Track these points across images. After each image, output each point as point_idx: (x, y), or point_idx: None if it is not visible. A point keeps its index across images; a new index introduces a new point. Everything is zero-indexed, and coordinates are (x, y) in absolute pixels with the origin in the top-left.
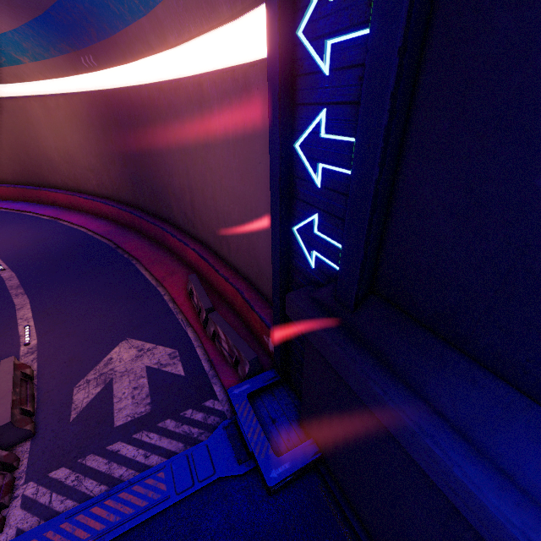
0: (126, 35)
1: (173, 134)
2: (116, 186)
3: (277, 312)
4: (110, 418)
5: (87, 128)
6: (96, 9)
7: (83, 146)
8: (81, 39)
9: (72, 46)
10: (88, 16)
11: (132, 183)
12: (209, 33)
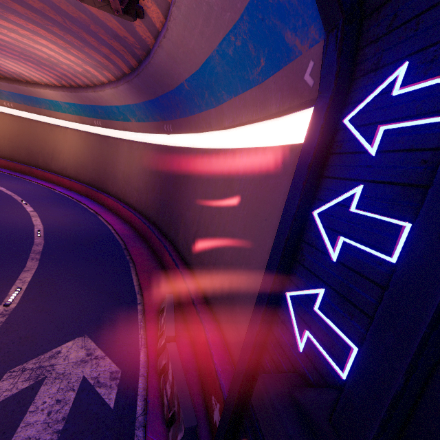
0: (197, 117)
1: (202, 182)
2: (148, 205)
3: (238, 380)
4: (10, 432)
5: (148, 164)
6: (186, 101)
7: (140, 174)
8: (170, 115)
9: (162, 118)
10: (179, 104)
11: (159, 206)
12: (254, 124)
